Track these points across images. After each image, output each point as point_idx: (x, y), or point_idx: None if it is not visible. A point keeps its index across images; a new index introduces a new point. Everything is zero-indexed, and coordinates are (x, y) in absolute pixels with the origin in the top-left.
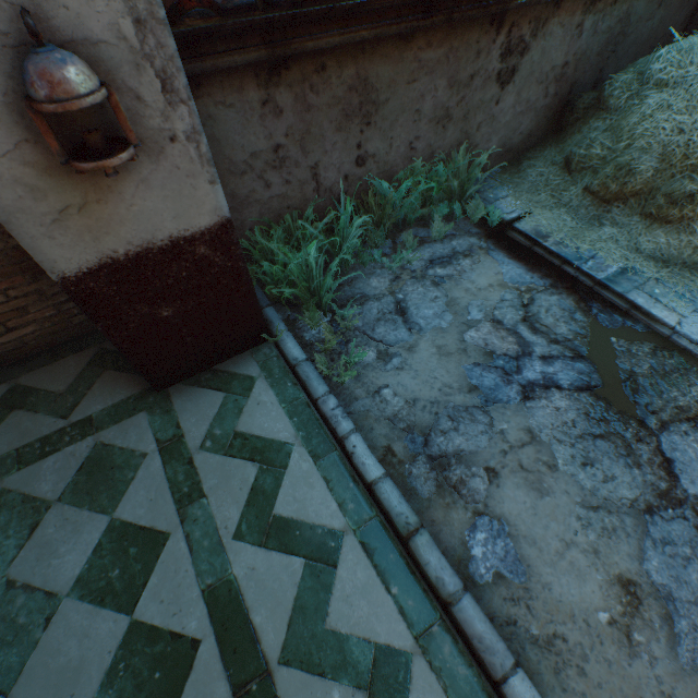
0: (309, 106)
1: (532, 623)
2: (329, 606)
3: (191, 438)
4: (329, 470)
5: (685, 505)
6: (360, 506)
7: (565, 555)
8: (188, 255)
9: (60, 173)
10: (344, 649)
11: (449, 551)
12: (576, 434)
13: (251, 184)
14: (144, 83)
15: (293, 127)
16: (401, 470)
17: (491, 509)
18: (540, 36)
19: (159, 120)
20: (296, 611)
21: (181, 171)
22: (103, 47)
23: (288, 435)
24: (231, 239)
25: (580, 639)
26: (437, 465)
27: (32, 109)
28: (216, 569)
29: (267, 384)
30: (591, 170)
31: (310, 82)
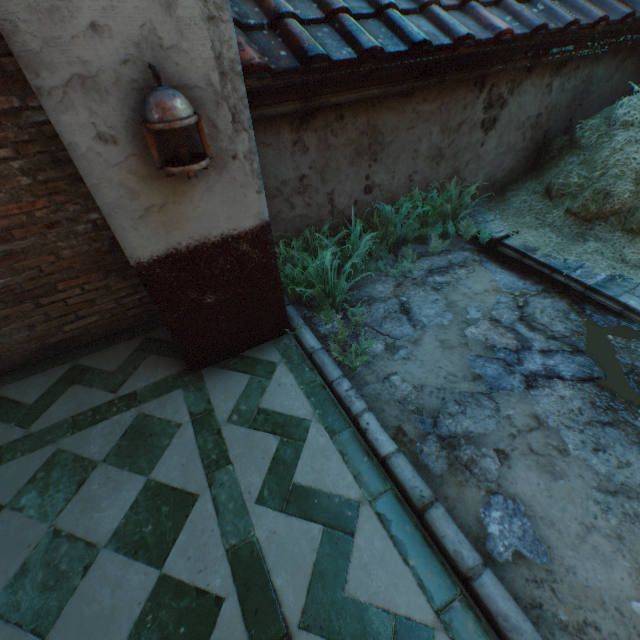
0: (329, 146)
1: (559, 607)
2: (348, 574)
3: (220, 412)
4: (345, 445)
5: None
6: (374, 479)
7: (587, 539)
8: (233, 251)
9: (152, 180)
10: (363, 618)
11: (465, 527)
12: (583, 421)
13: (279, 206)
14: (220, 116)
15: (316, 161)
16: (413, 448)
17: (504, 489)
18: (516, 94)
19: (227, 143)
20: (315, 576)
21: (237, 182)
22: (196, 91)
23: (306, 412)
24: (268, 239)
25: (615, 629)
26: (447, 445)
27: (146, 129)
28: (239, 531)
29: (287, 368)
30: (570, 196)
31: (331, 128)
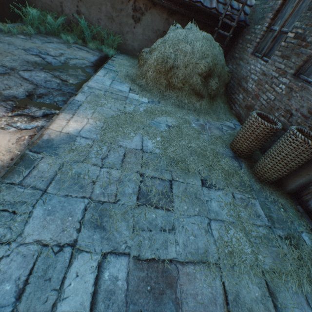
0: None
1: None
2: None
3: None
4: None
5: (12, 71)
6: None
7: None
8: None
9: None
10: None
11: None
12: (25, 60)
13: None
14: None
15: None
16: None
17: None
18: (149, 13)
19: None
20: None
21: None
22: None
23: None
24: None
25: None
26: None
27: None
28: None
29: None
30: None
31: None
